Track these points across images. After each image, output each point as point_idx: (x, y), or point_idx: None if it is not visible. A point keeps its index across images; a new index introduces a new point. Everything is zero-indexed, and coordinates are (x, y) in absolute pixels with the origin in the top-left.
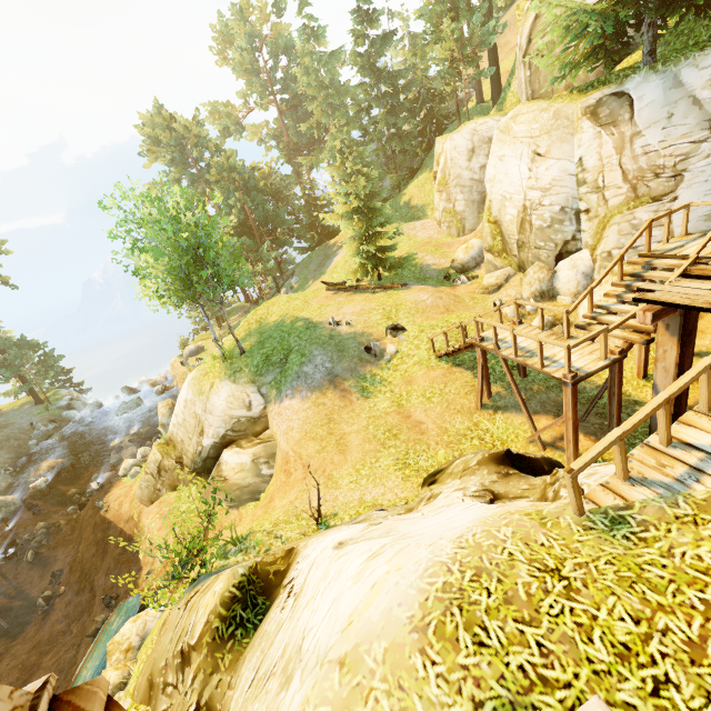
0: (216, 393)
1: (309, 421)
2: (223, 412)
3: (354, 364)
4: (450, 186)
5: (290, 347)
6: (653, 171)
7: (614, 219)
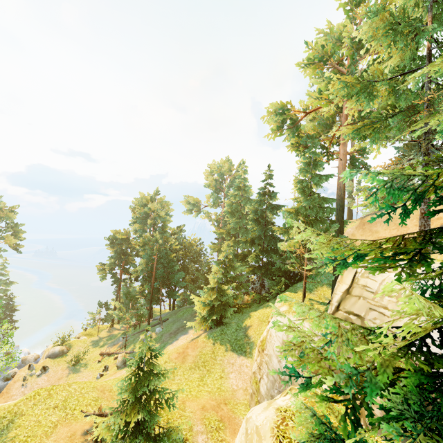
0: None
1: None
2: None
3: None
4: (264, 356)
5: None
6: None
7: None
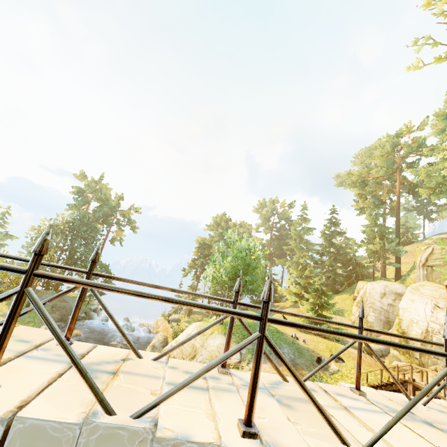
0: (213, 338)
1: None
2: (213, 351)
3: (309, 364)
4: (366, 305)
5: None
6: None
7: None
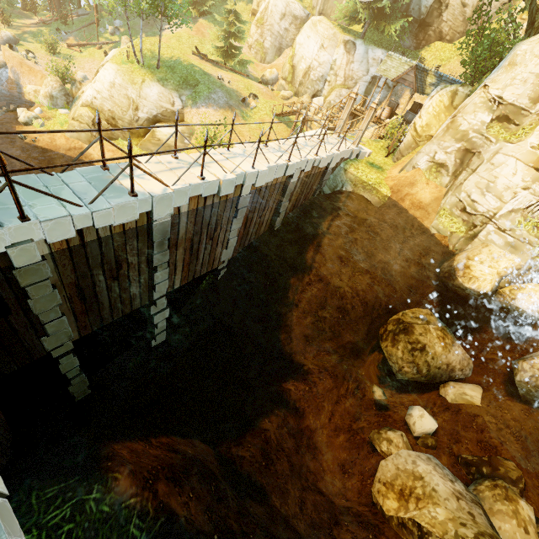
0: (148, 88)
1: (223, 121)
2: (156, 101)
3: (238, 104)
4: (265, 27)
5: (198, 80)
6: (351, 78)
7: (336, 89)
